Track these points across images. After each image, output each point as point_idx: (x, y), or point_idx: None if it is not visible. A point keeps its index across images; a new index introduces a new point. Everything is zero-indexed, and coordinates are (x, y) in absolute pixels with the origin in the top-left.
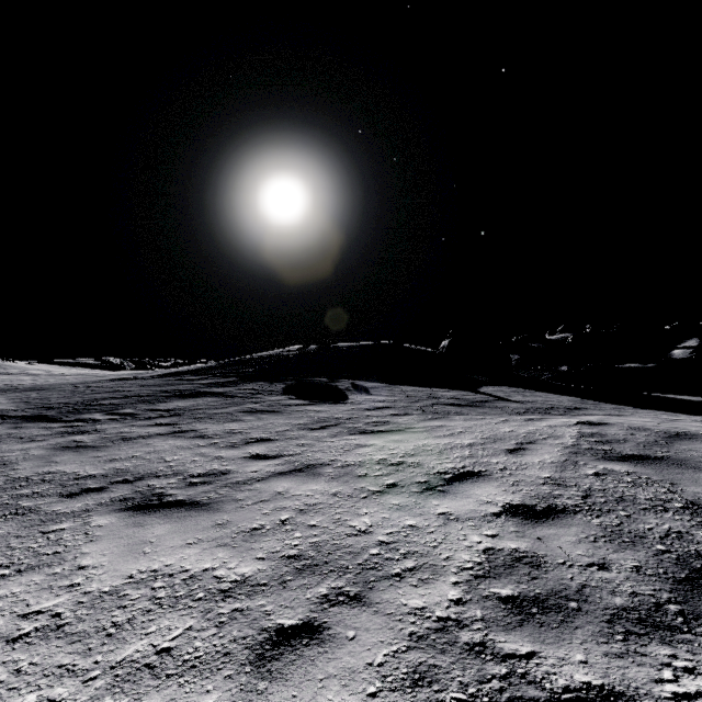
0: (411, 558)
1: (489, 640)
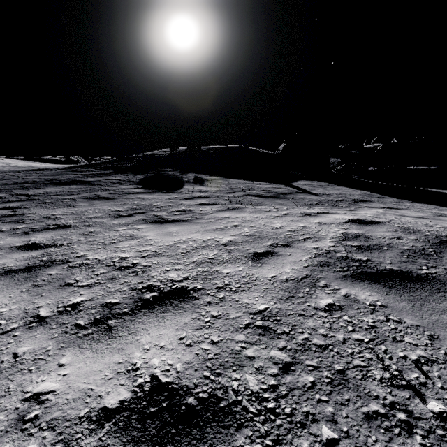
0: None
1: None
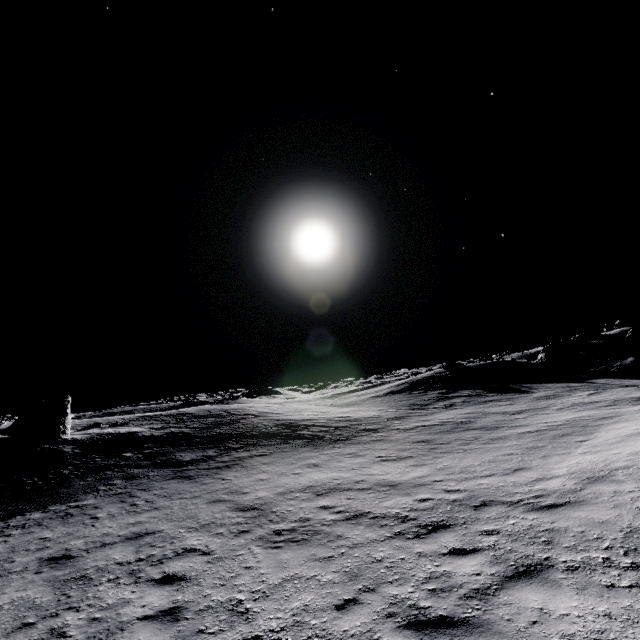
0: (618, 404)
1: (636, 405)
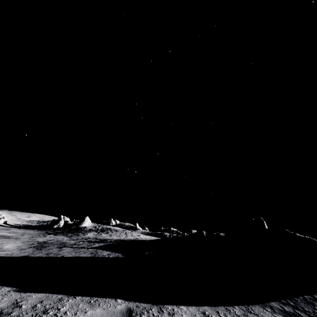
0: None
1: None
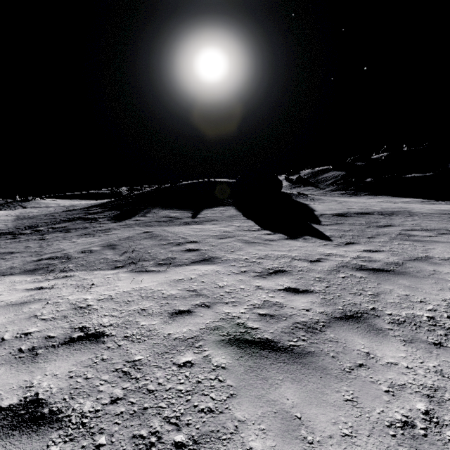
0: None
1: None
